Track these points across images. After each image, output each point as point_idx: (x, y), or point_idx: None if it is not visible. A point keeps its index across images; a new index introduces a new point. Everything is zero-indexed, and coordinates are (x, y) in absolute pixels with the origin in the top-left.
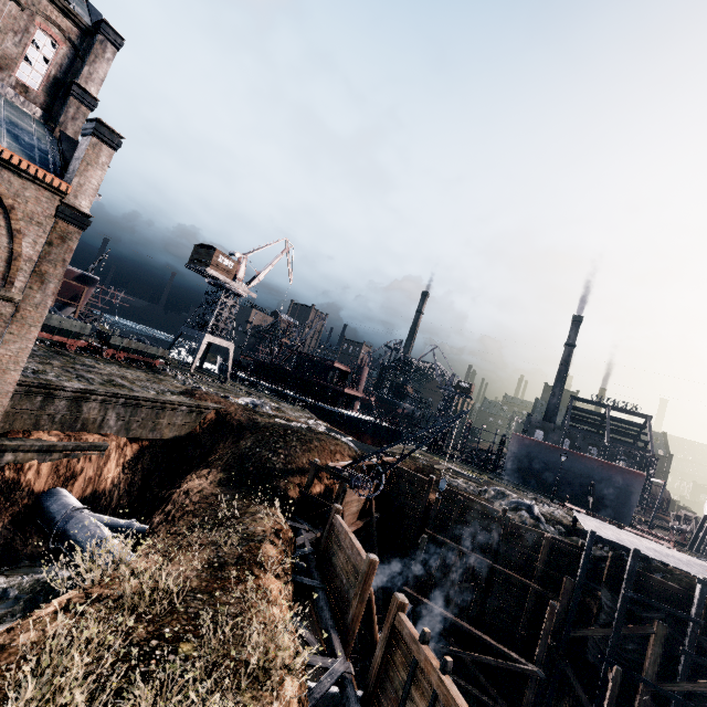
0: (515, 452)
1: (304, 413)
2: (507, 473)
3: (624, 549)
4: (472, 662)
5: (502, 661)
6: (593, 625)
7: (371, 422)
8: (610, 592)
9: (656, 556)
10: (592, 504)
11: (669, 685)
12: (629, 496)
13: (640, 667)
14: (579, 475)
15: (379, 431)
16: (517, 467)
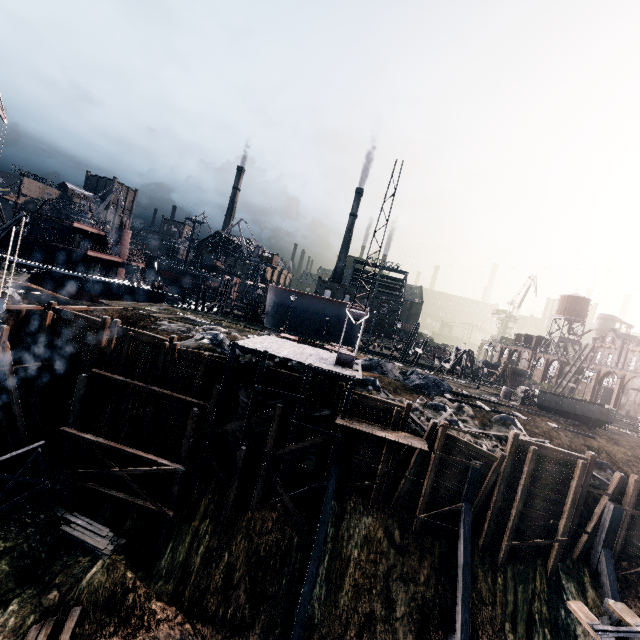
0: (272, 302)
1: (9, 276)
2: (268, 321)
3: (260, 353)
4: (141, 476)
5: (150, 468)
6: (233, 420)
7: (125, 285)
8: (246, 391)
9: (288, 355)
10: (326, 336)
11: (281, 450)
12: (353, 326)
13: (266, 443)
14: (320, 315)
15: (137, 294)
16: (275, 315)
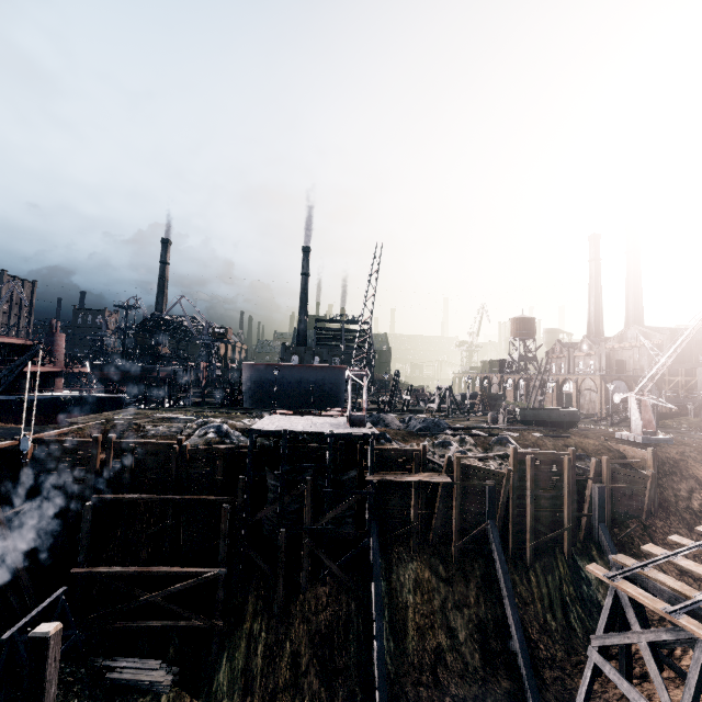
0: (249, 380)
1: None
2: (248, 402)
3: (279, 433)
4: (173, 597)
5: (188, 582)
6: (265, 506)
7: (74, 397)
8: (273, 473)
9: (305, 428)
10: (314, 403)
11: (320, 522)
12: (339, 387)
13: (302, 520)
14: (303, 383)
15: (89, 404)
16: (255, 394)
